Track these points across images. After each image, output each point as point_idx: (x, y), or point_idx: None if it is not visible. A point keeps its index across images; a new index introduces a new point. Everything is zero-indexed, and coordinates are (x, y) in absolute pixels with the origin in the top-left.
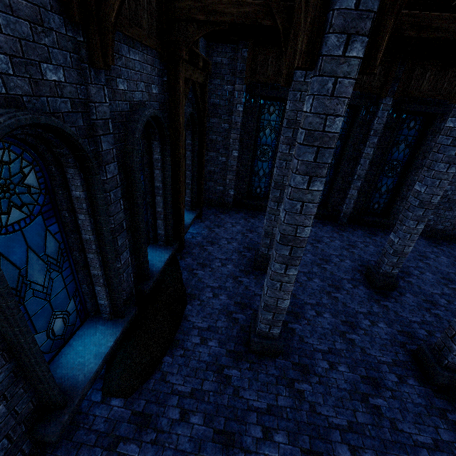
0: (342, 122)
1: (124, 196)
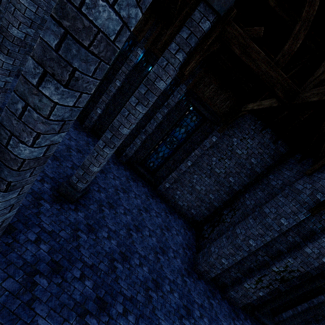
0: None
1: None
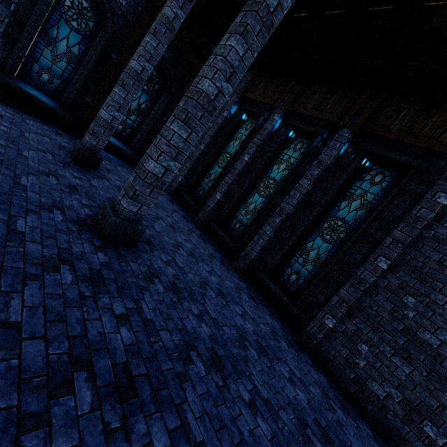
0: (298, 152)
1: None
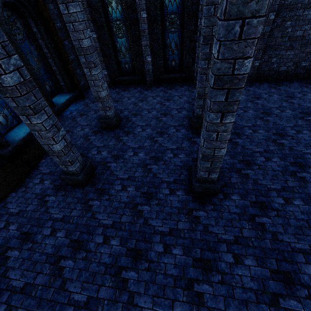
0: None
1: None
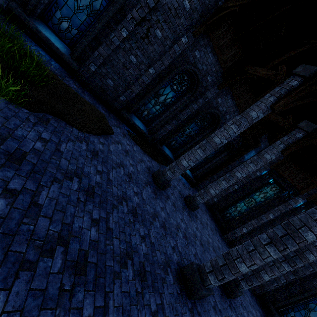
0: None
1: (188, 118)
